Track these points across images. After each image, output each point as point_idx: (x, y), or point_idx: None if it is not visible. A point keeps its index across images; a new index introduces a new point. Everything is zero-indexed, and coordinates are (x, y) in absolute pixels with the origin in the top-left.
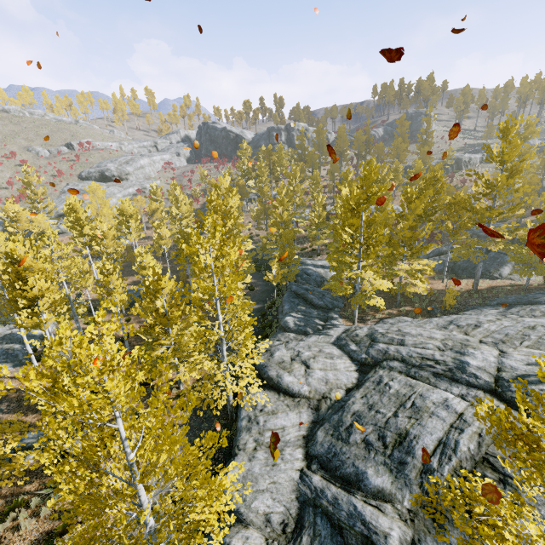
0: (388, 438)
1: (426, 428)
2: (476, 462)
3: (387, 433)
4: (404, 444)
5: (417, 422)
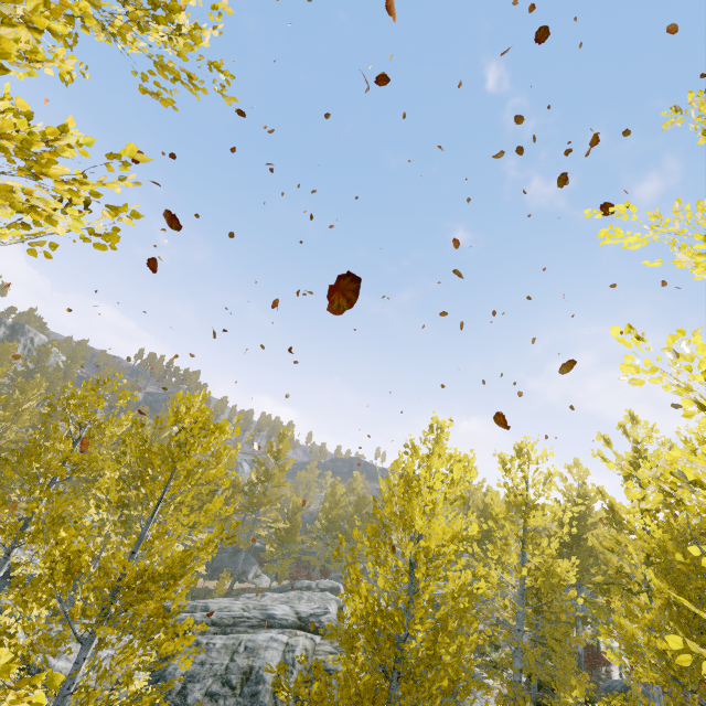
0: (234, 679)
1: (267, 658)
2: (308, 671)
3: (231, 677)
4: (253, 677)
5: (257, 657)
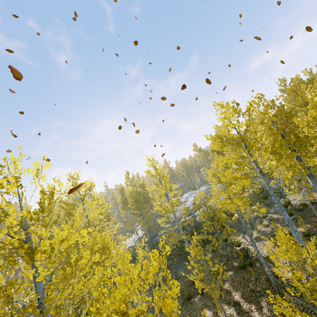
0: None
1: None
2: None
3: None
4: None
5: None
